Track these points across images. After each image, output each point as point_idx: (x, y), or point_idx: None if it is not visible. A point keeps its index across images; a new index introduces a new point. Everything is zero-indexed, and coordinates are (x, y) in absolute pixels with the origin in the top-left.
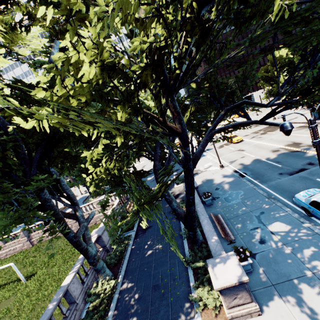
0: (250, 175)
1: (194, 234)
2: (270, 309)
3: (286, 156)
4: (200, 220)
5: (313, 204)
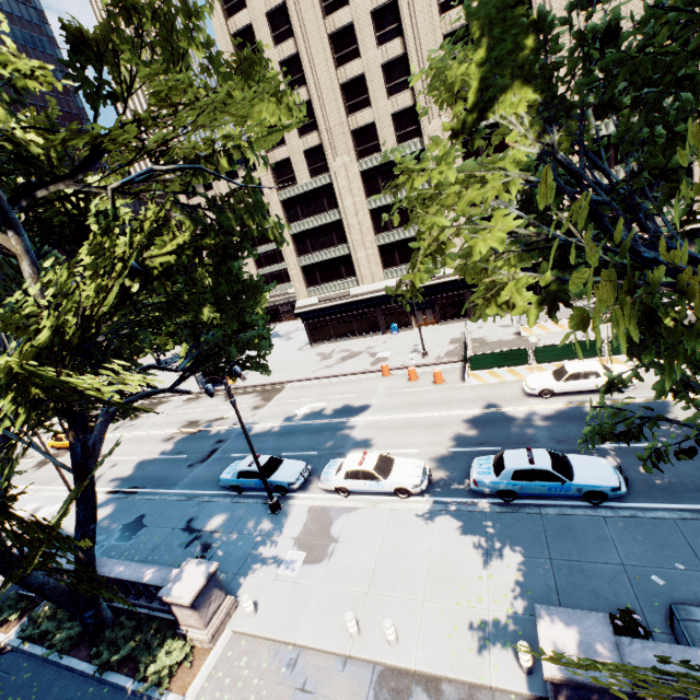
0: (147, 486)
1: (97, 610)
2: (243, 594)
3: (188, 442)
4: (106, 573)
5: (240, 476)
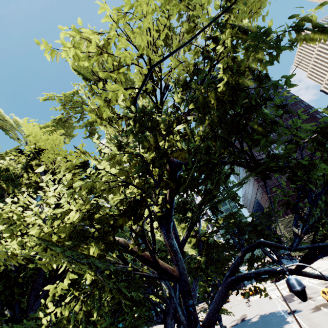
0: None
1: None
2: None
3: None
4: None
5: None
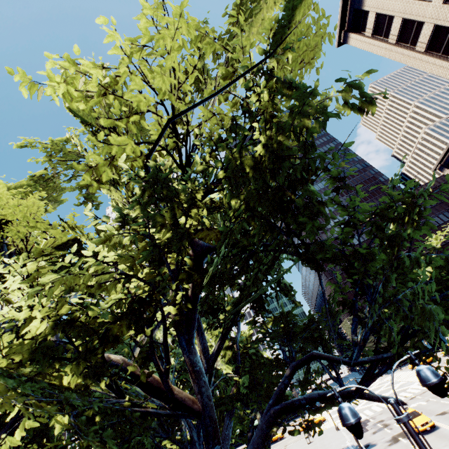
0: None
1: None
2: None
3: None
4: None
5: None
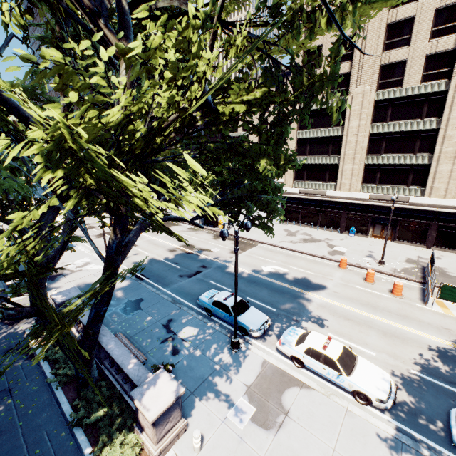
0: (150, 278)
1: (88, 370)
2: (193, 418)
3: (184, 258)
4: (103, 343)
5: (215, 304)
